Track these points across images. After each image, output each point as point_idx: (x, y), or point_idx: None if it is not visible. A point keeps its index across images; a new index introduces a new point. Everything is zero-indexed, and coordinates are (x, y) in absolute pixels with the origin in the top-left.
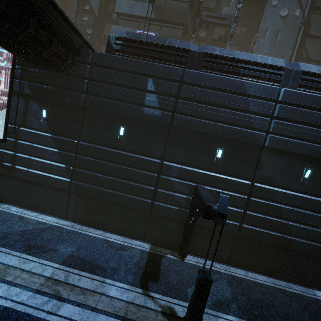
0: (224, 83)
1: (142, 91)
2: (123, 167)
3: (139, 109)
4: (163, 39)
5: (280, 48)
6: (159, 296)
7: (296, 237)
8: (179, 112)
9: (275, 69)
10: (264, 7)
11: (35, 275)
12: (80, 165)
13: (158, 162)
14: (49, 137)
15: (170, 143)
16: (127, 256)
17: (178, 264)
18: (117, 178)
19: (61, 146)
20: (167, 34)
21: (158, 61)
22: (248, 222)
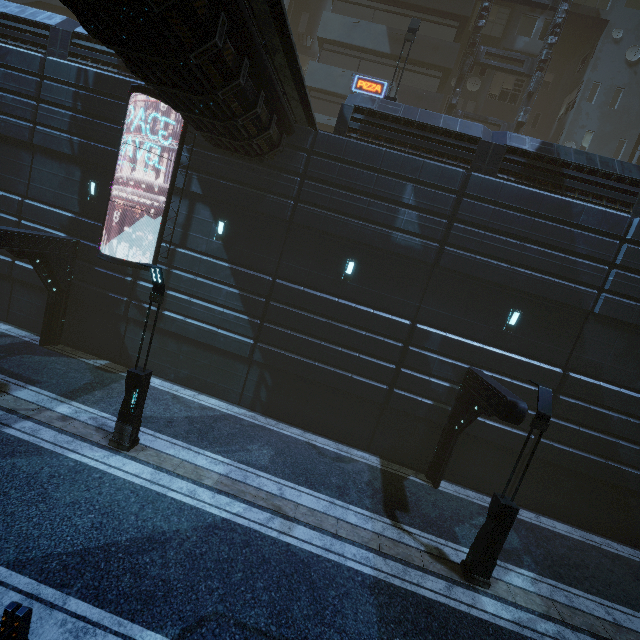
0: (537, 201)
1: (392, 203)
2: (347, 328)
3: (384, 234)
4: (434, 116)
5: (619, 123)
6: (417, 531)
7: (628, 467)
8: (454, 244)
9: (625, 183)
10: (595, 41)
11: (239, 482)
12: (274, 318)
13: (408, 324)
14: (227, 268)
15: (431, 294)
16: (351, 471)
17: (430, 492)
18: (335, 346)
19: (245, 284)
20: (410, 84)
21: (424, 154)
22: (550, 436)
